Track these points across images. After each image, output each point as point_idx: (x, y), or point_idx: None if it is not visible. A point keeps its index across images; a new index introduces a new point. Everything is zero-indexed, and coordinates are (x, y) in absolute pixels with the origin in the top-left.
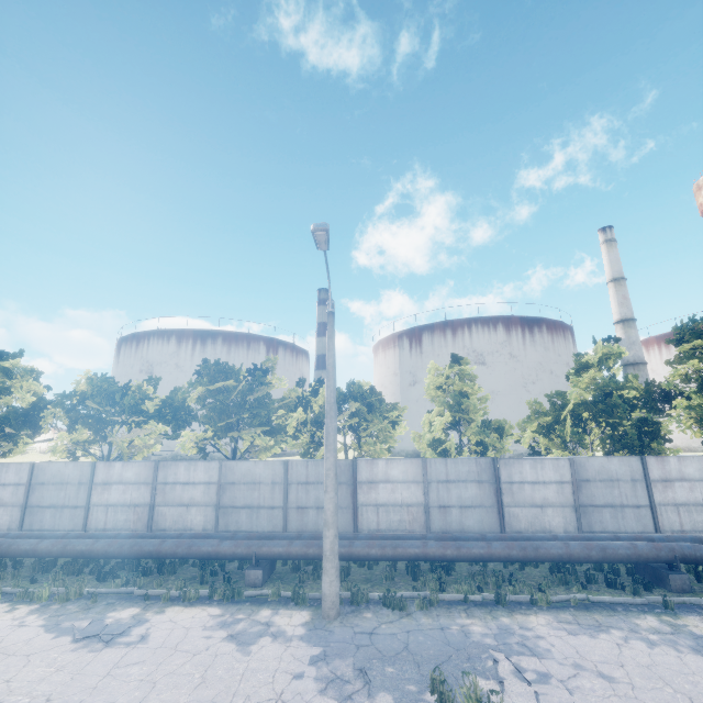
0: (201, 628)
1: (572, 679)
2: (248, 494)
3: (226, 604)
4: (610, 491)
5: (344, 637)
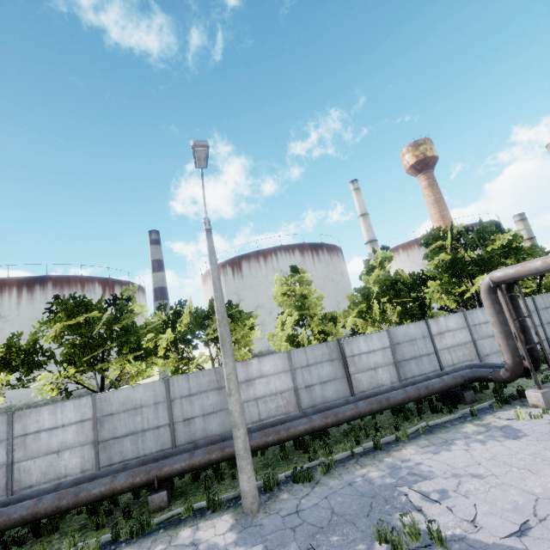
0: None
1: (460, 486)
2: (130, 421)
3: (137, 541)
4: (412, 348)
5: (276, 525)
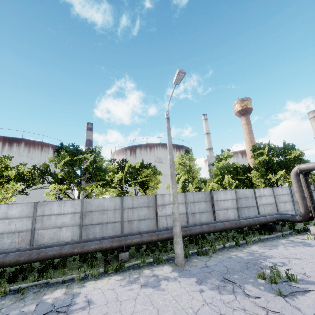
0: (121, 287)
1: (290, 262)
2: (100, 217)
3: (120, 273)
4: (246, 201)
5: (198, 271)
